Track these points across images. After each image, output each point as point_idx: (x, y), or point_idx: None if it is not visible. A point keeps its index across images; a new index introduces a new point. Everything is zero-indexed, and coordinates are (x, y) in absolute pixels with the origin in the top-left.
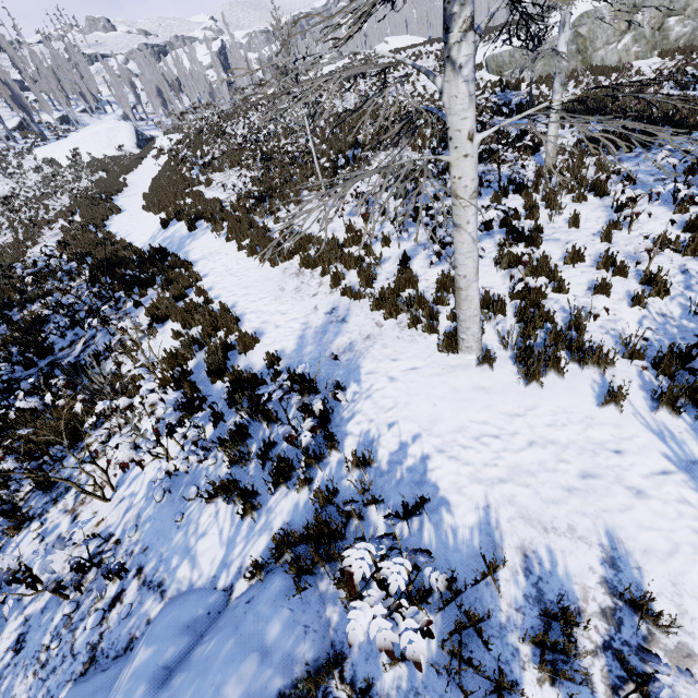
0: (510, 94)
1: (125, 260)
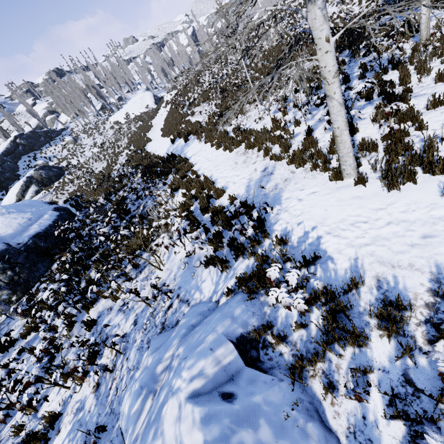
0: None
1: (156, 163)
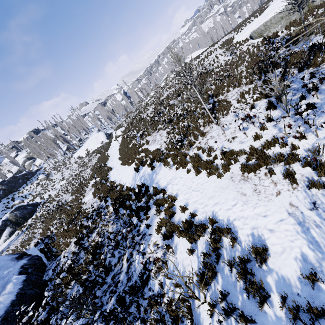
0: (275, 40)
1: (127, 196)
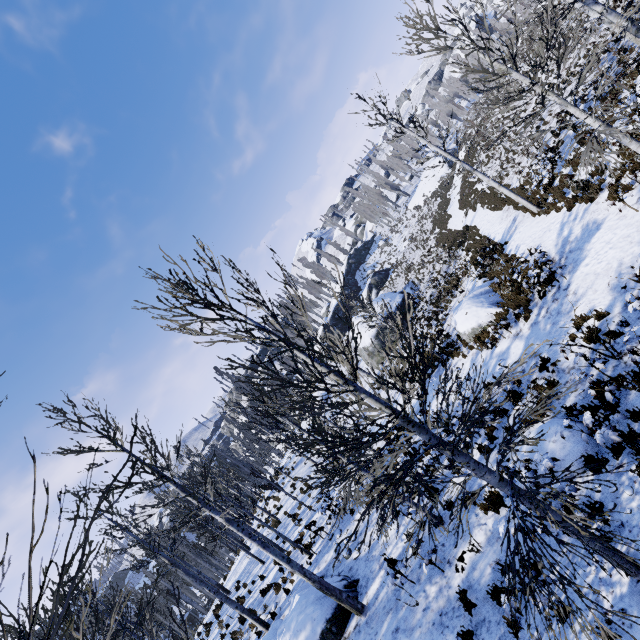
0: None
1: (456, 237)
